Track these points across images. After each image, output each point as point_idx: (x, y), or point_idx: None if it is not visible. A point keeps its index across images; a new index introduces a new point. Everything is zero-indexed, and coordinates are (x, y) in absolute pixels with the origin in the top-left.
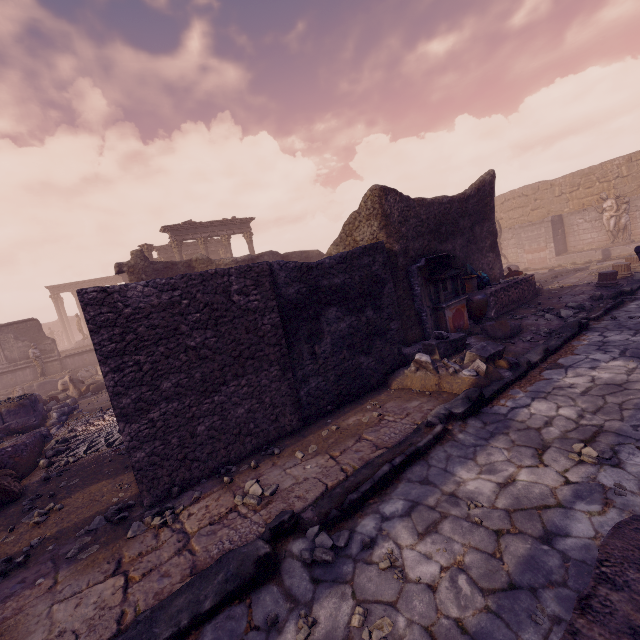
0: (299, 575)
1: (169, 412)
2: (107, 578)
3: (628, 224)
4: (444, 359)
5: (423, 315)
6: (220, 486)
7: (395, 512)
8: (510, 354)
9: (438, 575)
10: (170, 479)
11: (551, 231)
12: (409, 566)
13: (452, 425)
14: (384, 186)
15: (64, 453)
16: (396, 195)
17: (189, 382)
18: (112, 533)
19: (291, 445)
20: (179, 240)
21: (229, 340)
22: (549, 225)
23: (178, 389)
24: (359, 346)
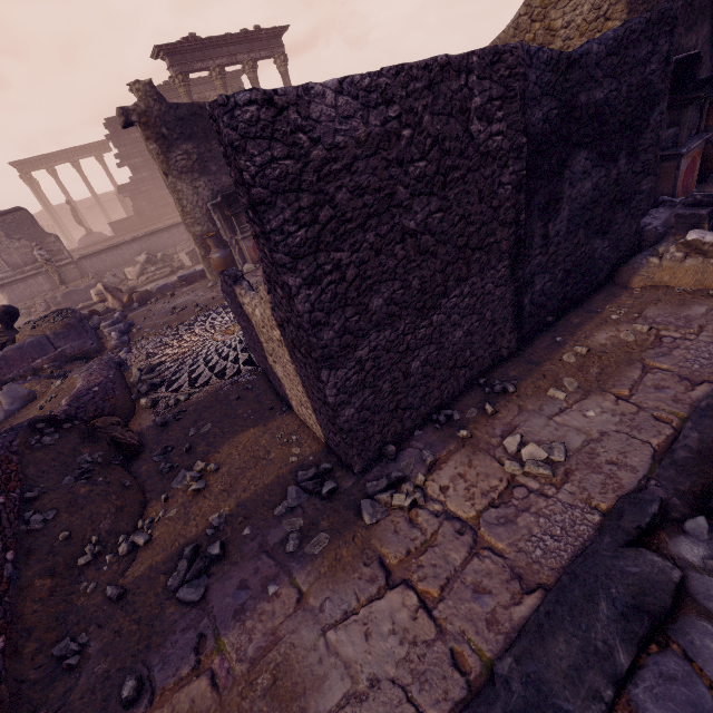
0: None
1: (380, 346)
2: (383, 591)
3: None
4: None
5: None
6: (456, 443)
7: None
8: None
9: None
10: (381, 436)
11: None
12: None
13: None
14: None
15: (161, 387)
16: None
17: (404, 295)
18: (332, 514)
19: (525, 378)
20: (183, 72)
21: (456, 216)
22: None
23: (390, 308)
24: (598, 222)
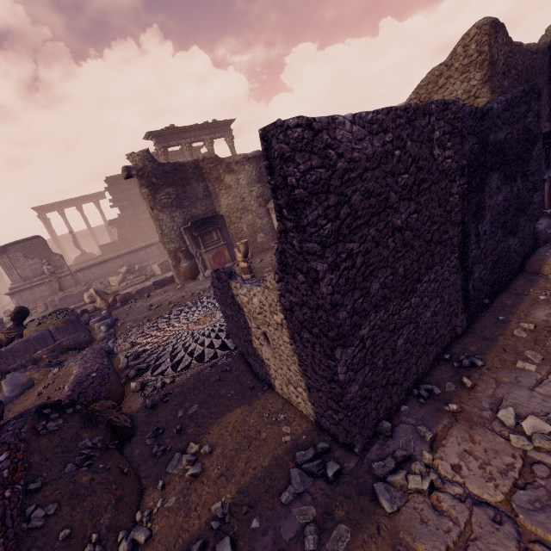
0: None
1: (376, 325)
2: None
3: None
4: None
5: None
6: (447, 417)
7: None
8: None
9: None
10: (376, 413)
11: None
12: None
13: None
14: (496, 19)
15: (147, 371)
16: (504, 34)
17: (392, 280)
18: (345, 501)
19: (486, 352)
20: (164, 147)
21: (425, 217)
22: None
23: (384, 291)
24: (509, 224)
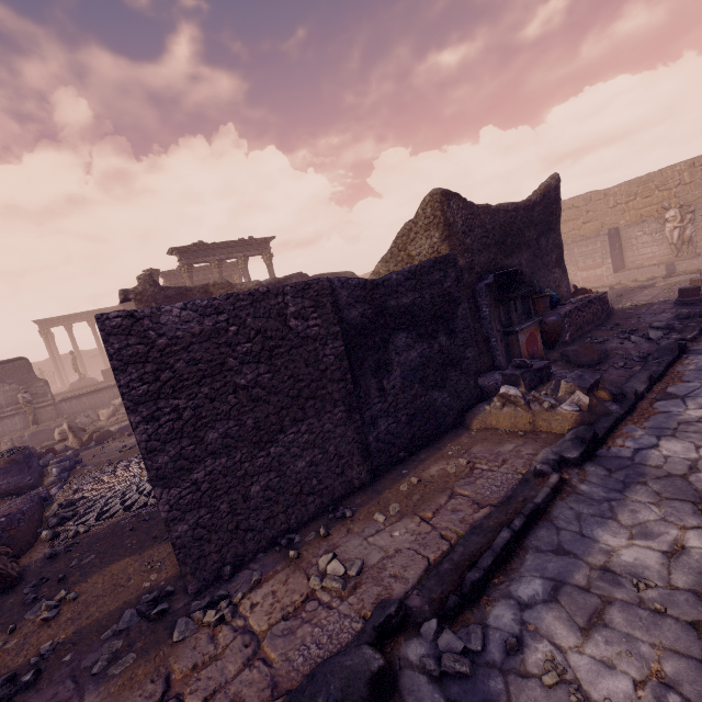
0: (428, 696)
1: (216, 470)
2: None
3: (693, 236)
4: (534, 392)
5: (492, 341)
6: (285, 563)
7: (535, 596)
8: (605, 383)
9: (633, 694)
10: (219, 556)
11: (608, 245)
12: (586, 680)
13: (568, 473)
14: (446, 190)
15: (71, 520)
16: (459, 200)
17: (239, 431)
18: (150, 635)
19: (364, 504)
20: (189, 264)
21: (286, 376)
22: (606, 239)
23: (226, 440)
24: (432, 379)
